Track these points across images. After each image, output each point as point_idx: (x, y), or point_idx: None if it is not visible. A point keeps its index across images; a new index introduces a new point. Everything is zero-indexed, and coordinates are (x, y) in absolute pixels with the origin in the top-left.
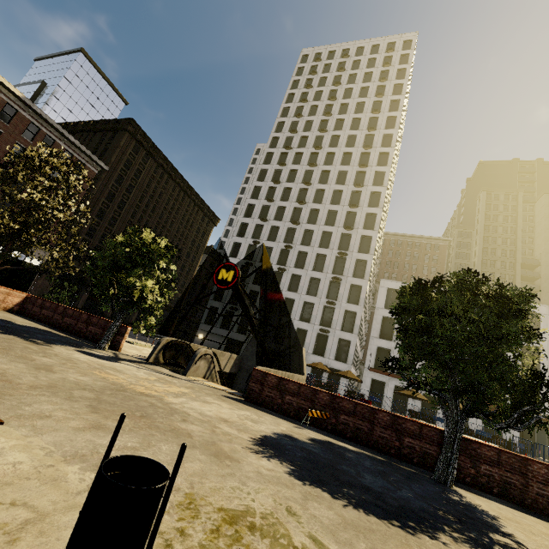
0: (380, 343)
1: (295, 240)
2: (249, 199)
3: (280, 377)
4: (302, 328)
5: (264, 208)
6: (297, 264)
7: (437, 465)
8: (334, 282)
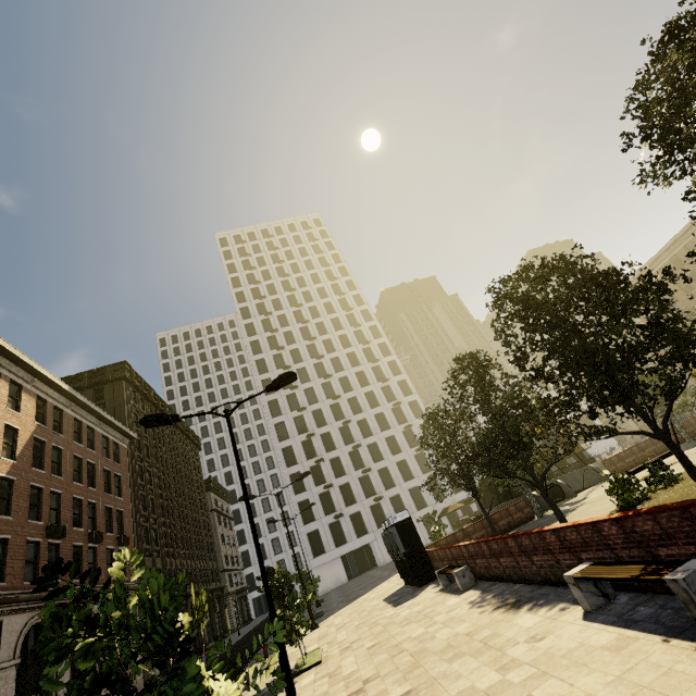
0: None
1: (346, 413)
2: (265, 396)
3: (615, 455)
4: (412, 488)
5: (289, 398)
6: (363, 434)
7: (685, 437)
8: (405, 431)
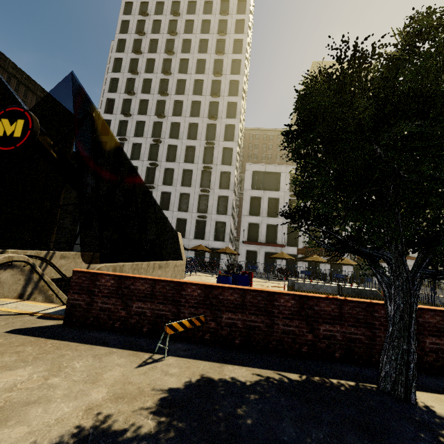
0: (250, 220)
1: (163, 134)
2: (107, 93)
3: (120, 276)
4: (181, 218)
5: (126, 103)
6: (168, 158)
7: (383, 365)
8: (205, 172)
